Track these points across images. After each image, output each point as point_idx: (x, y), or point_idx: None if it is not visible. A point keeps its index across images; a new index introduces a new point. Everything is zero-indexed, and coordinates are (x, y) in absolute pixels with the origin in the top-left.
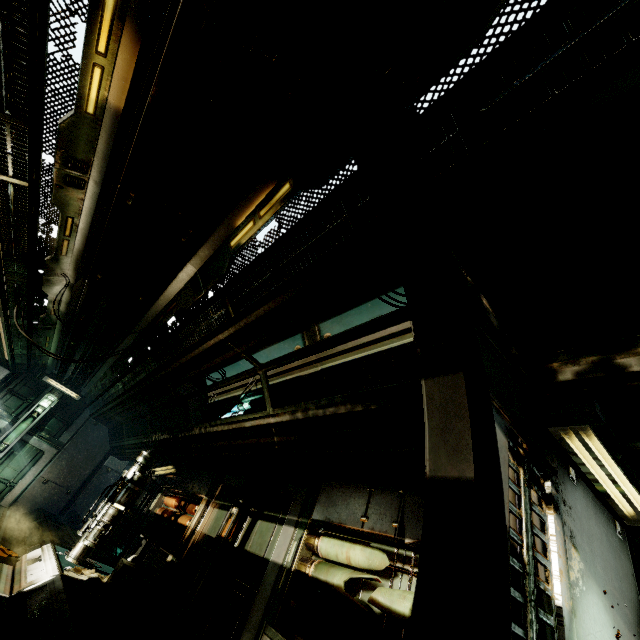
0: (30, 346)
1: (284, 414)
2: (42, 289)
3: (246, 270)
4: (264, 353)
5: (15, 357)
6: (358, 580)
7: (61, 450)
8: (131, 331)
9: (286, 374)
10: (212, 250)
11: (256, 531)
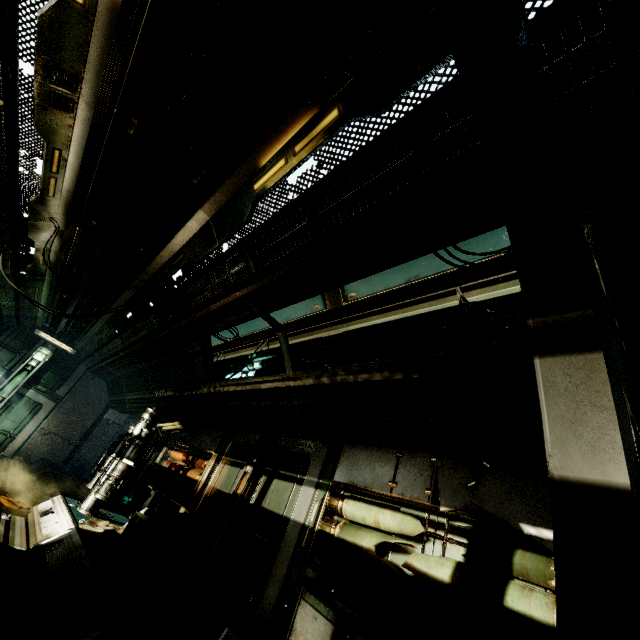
0: (18, 298)
1: (307, 378)
2: (28, 235)
3: (273, 219)
4: (277, 312)
5: (2, 309)
6: (386, 542)
7: (59, 403)
8: (130, 285)
9: (302, 335)
10: (229, 194)
11: (273, 489)
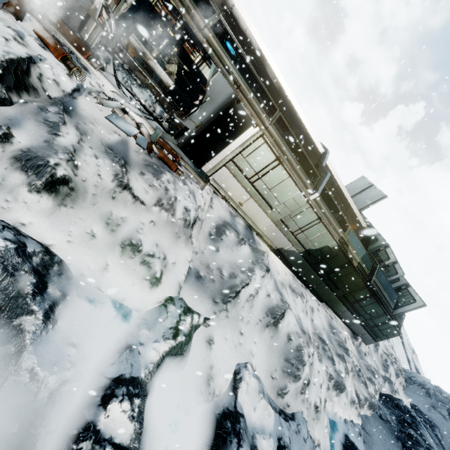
0: None
1: None
2: None
3: None
4: None
5: None
6: None
7: None
8: None
9: None
10: None
11: None
